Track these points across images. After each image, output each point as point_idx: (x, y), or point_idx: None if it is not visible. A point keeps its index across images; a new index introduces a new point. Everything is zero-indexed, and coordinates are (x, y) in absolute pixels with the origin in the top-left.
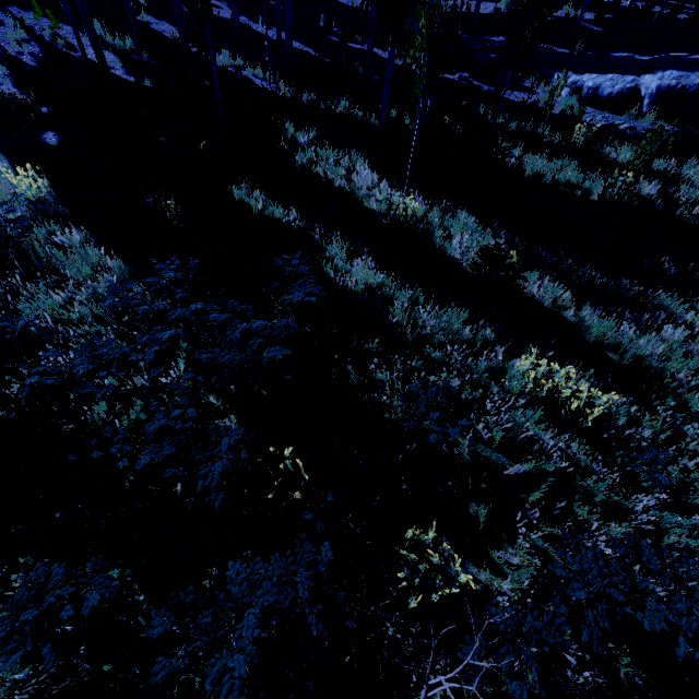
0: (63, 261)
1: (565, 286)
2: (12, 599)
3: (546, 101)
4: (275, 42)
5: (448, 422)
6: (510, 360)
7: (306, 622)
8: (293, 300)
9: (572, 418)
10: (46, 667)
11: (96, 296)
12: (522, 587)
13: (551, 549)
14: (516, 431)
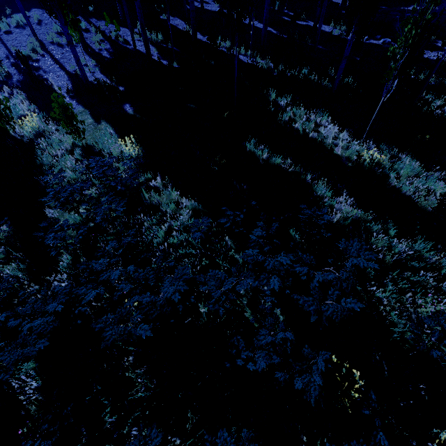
0: (158, 199)
1: None
2: None
3: None
4: (247, 25)
5: None
6: None
7: None
8: (360, 266)
9: None
10: None
11: (183, 225)
12: None
13: None
14: None
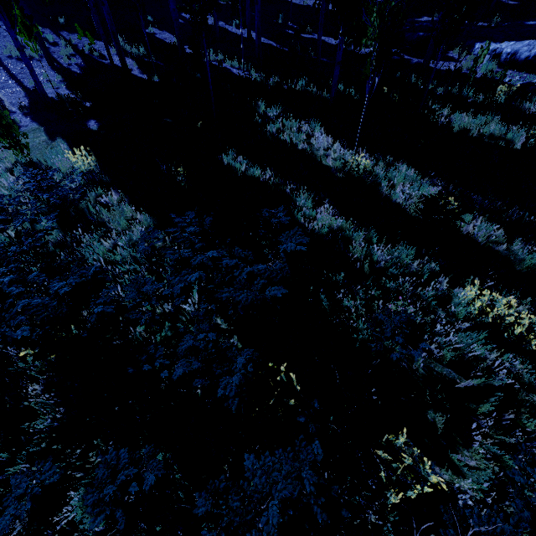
0: (108, 216)
1: (496, 225)
2: (97, 476)
3: (470, 68)
4: (246, 38)
5: (409, 344)
6: (452, 289)
7: (311, 510)
8: (287, 250)
9: (515, 341)
10: (120, 528)
11: (131, 242)
12: (482, 488)
13: (505, 456)
14: (462, 350)
